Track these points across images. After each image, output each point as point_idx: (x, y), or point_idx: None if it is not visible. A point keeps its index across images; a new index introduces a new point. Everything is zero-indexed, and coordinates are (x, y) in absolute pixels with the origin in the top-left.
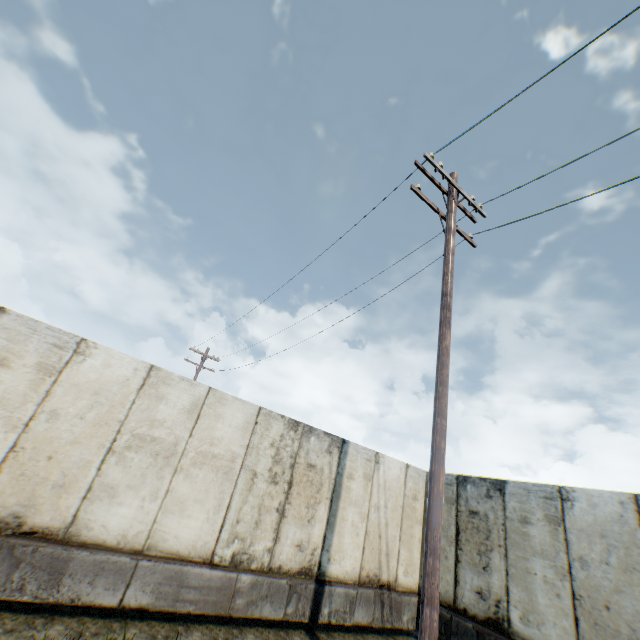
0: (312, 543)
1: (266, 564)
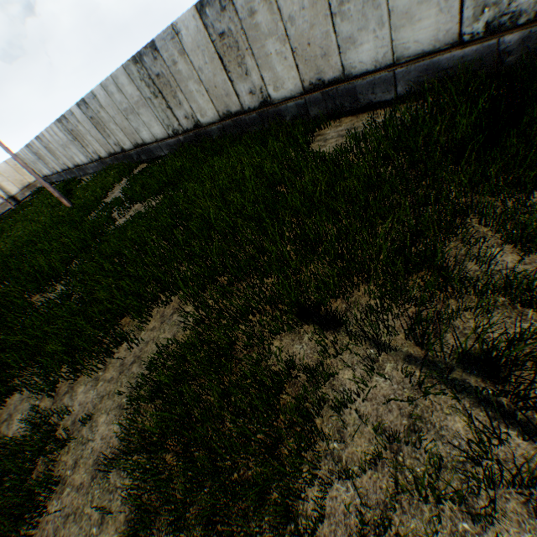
0: (4, 195)
1: (1, 204)
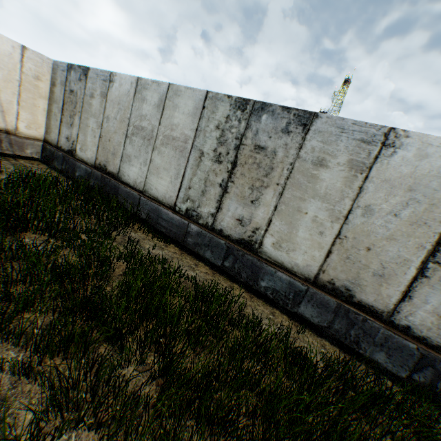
0: None
1: None
